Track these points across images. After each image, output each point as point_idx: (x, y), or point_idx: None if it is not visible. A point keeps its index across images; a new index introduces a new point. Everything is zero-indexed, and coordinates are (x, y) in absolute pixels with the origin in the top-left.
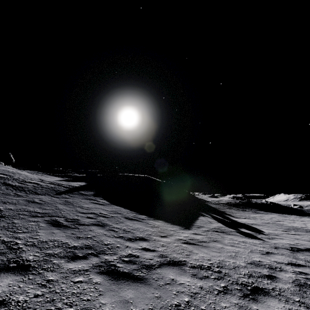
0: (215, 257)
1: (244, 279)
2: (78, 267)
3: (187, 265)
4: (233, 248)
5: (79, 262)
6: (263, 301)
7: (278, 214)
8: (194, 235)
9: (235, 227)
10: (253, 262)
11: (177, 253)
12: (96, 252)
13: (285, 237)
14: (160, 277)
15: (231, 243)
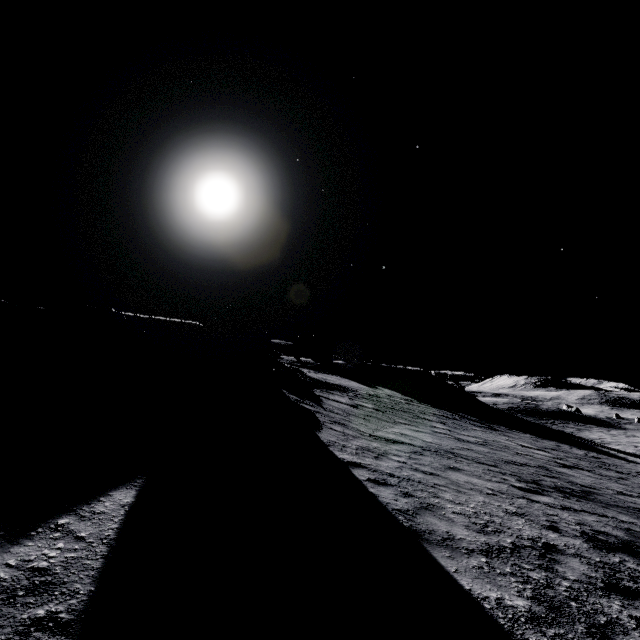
0: None
1: None
2: None
3: None
4: None
5: None
6: None
7: (598, 431)
8: None
9: None
10: None
11: None
12: None
13: None
14: None
15: None
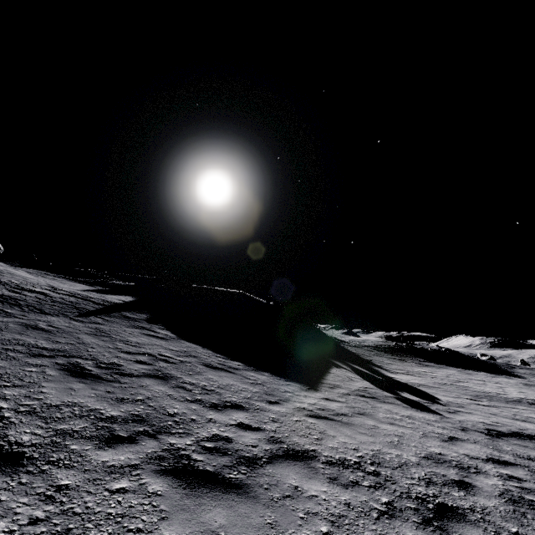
0: (366, 444)
1: (420, 488)
2: (119, 460)
3: (320, 460)
4: (394, 428)
5: (121, 449)
6: (457, 532)
7: (458, 370)
8: (326, 401)
9: (392, 389)
10: (430, 455)
11: (300, 435)
12: (153, 429)
13: (474, 410)
14: (272, 483)
15: (389, 418)
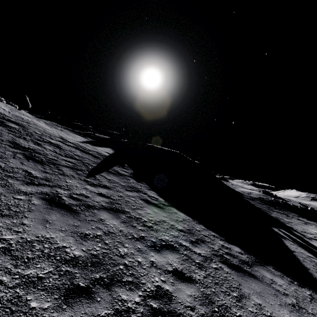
0: None
1: None
2: None
3: None
4: None
5: None
6: None
7: None
8: None
9: None
10: None
11: None
12: None
13: None
14: None
15: None
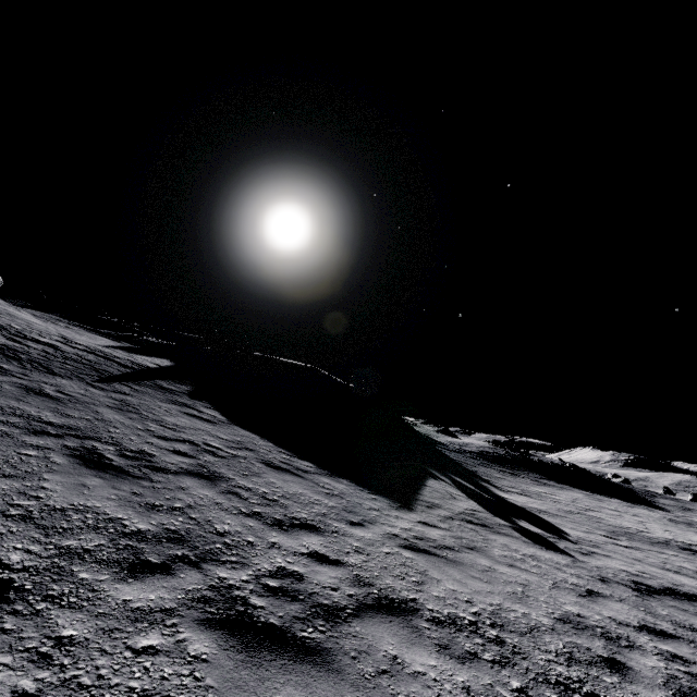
0: (482, 595)
1: (561, 667)
2: (148, 600)
3: (423, 615)
4: (515, 572)
5: (151, 582)
6: None
7: (585, 493)
8: (425, 526)
9: (506, 515)
10: (567, 616)
11: (394, 576)
12: (196, 554)
13: (613, 552)
14: (362, 649)
15: (507, 558)
